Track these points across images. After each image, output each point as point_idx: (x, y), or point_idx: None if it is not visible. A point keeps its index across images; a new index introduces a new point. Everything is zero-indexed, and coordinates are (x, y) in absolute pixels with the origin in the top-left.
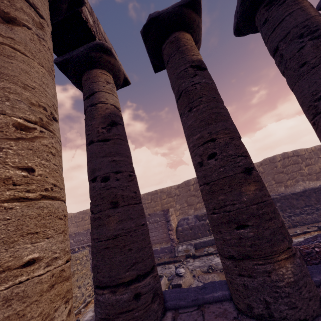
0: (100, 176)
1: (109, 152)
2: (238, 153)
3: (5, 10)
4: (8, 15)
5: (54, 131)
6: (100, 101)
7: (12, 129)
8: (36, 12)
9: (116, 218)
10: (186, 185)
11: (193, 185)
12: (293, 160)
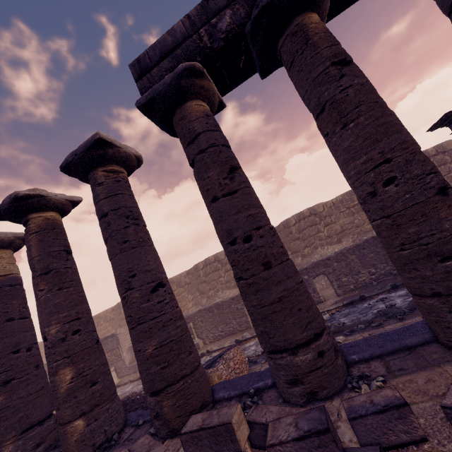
0: None
1: None
2: (1, 371)
3: None
4: None
5: None
6: None
7: None
8: None
9: None
10: (195, 271)
11: (202, 270)
12: (310, 221)
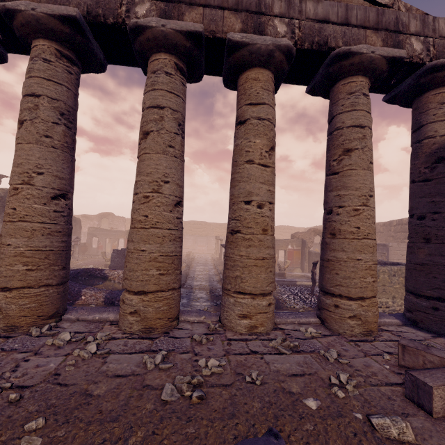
0: (416, 214)
1: (428, 193)
2: None
3: (347, 148)
4: (348, 149)
5: (370, 204)
6: (426, 136)
7: (352, 212)
8: (361, 127)
9: (425, 251)
10: None
11: None
12: None
